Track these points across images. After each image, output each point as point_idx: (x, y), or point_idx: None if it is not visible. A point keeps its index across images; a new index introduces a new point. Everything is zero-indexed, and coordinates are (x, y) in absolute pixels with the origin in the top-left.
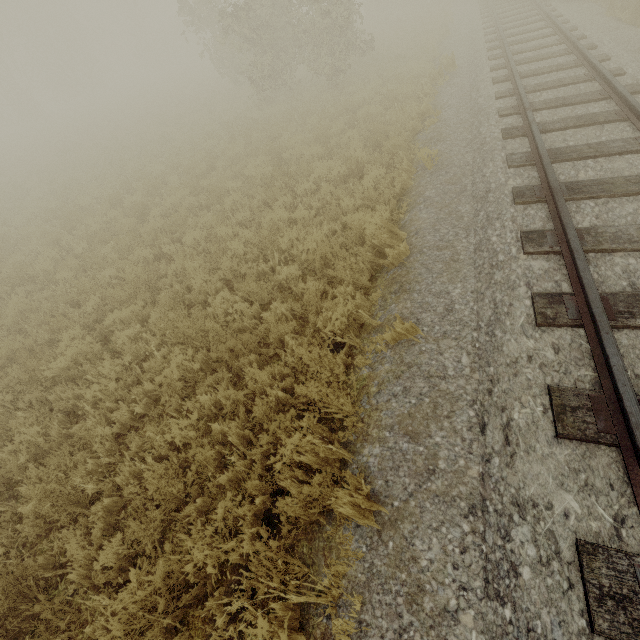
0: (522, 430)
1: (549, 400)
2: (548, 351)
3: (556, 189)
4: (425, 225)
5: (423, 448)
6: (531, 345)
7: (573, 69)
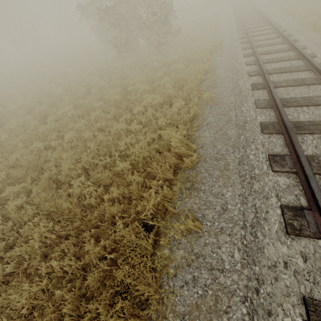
0: None
1: (306, 311)
2: (298, 259)
3: (289, 127)
4: (207, 141)
5: None
6: (285, 252)
7: (287, 52)
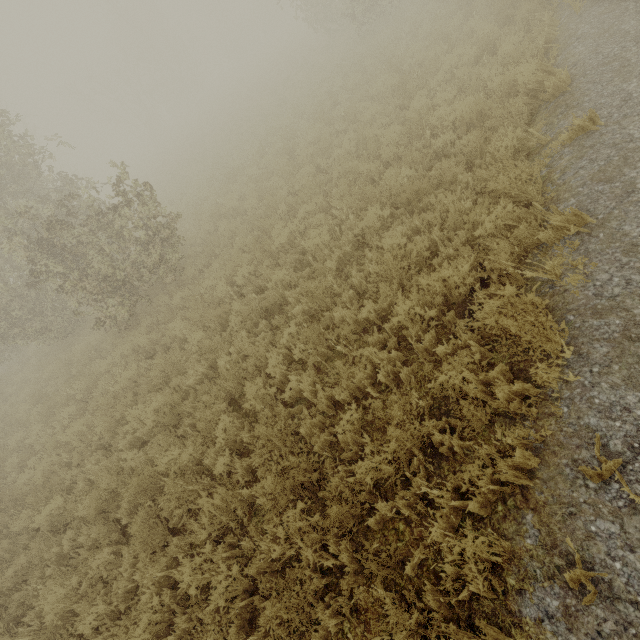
0: None
1: None
2: None
3: None
4: (583, 55)
5: (619, 183)
6: None
7: None
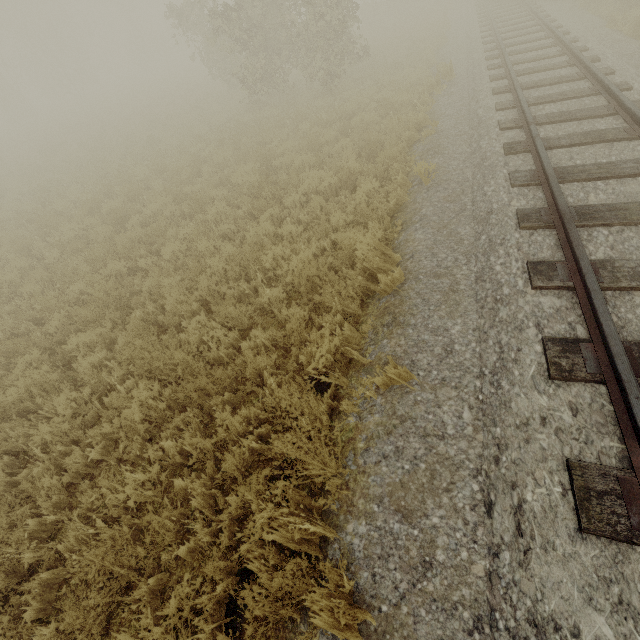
0: (537, 518)
1: (569, 478)
2: (565, 412)
3: (566, 214)
4: (421, 247)
5: (418, 531)
6: (544, 403)
7: (576, 82)
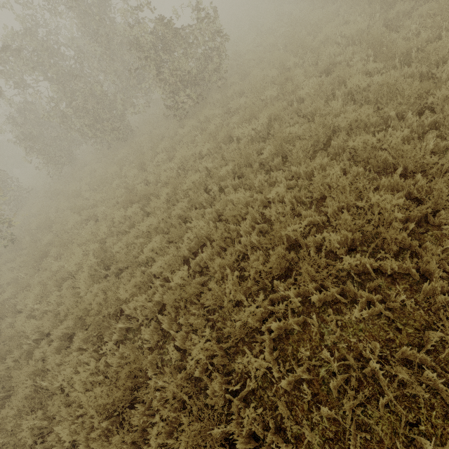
0: None
1: None
2: None
3: None
4: None
5: None
6: None
7: None
